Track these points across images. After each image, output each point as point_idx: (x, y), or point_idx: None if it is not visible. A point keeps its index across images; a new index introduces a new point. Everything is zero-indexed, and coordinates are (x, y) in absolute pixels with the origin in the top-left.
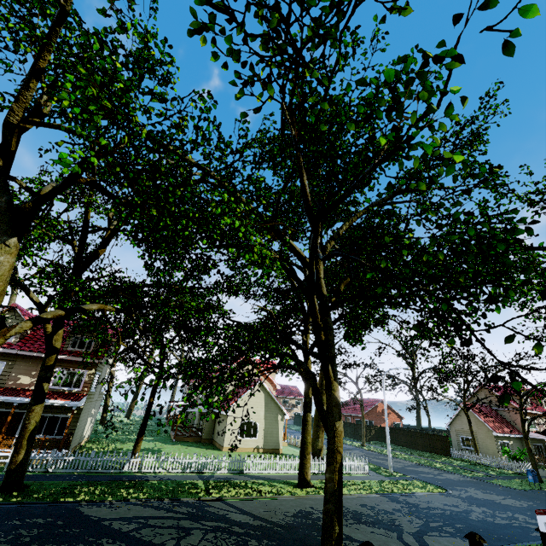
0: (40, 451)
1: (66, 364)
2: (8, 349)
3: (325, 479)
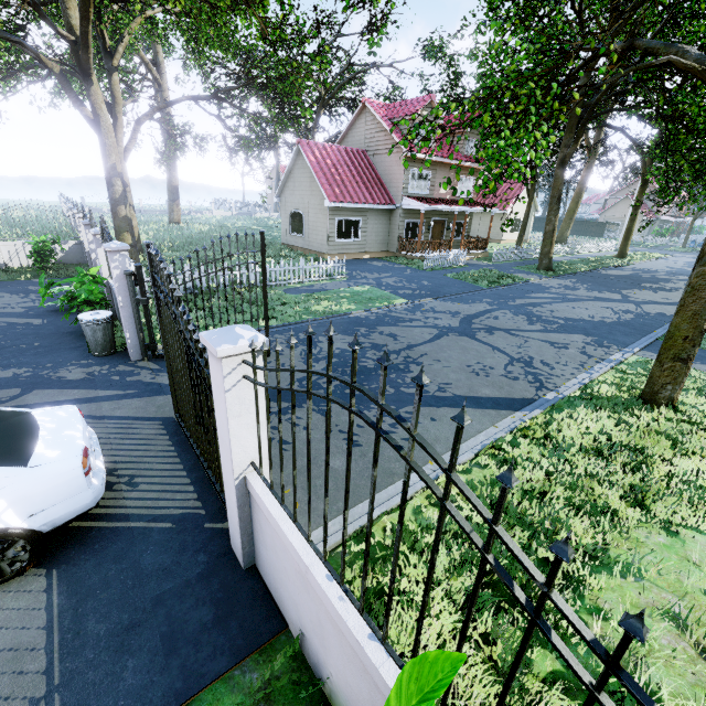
0: (478, 249)
1: (463, 172)
2: (438, 157)
3: None
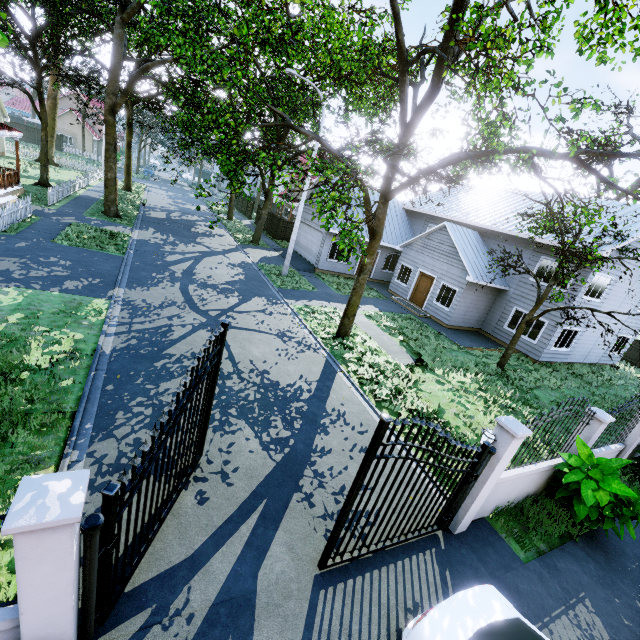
0: (13, 185)
1: None
2: None
3: (233, 196)
